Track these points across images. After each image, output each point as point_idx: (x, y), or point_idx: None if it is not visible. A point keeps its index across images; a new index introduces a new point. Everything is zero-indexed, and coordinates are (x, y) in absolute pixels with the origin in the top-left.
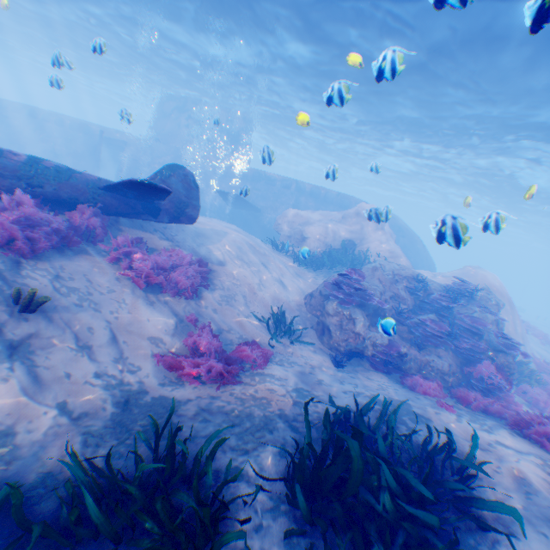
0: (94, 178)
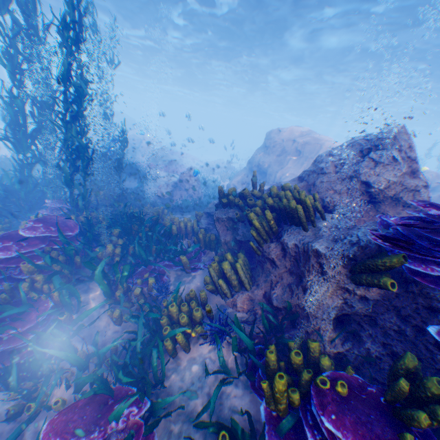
0: None
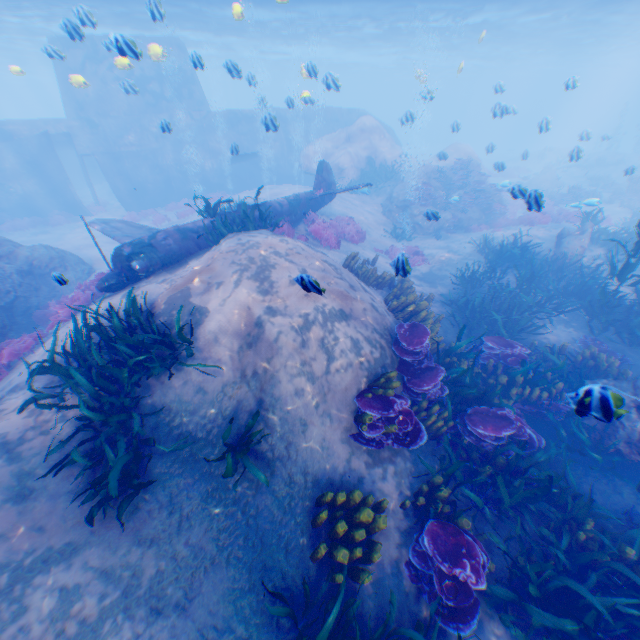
0: (304, 195)
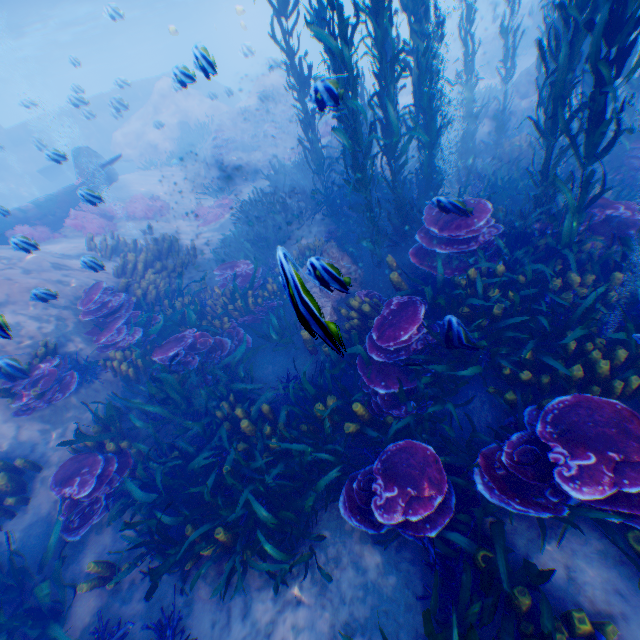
0: (63, 190)
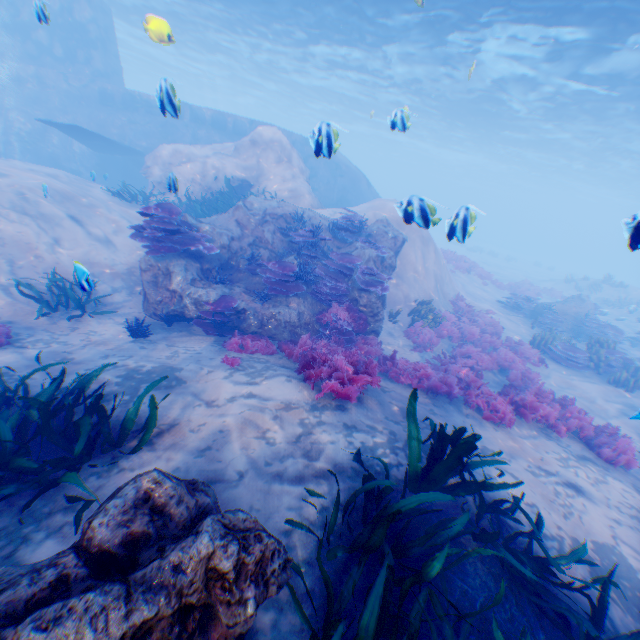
0: None
